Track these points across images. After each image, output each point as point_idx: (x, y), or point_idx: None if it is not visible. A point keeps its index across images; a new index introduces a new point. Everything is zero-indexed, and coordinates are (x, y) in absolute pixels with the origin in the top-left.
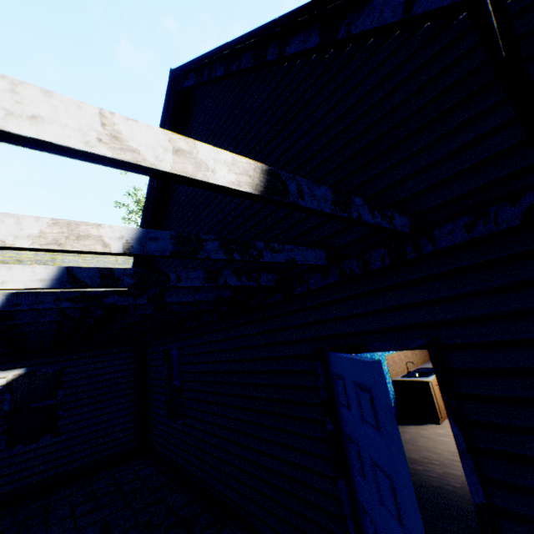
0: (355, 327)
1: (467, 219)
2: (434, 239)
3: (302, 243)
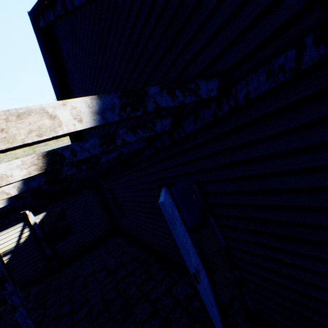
0: (169, 174)
1: (193, 117)
2: (183, 129)
3: None
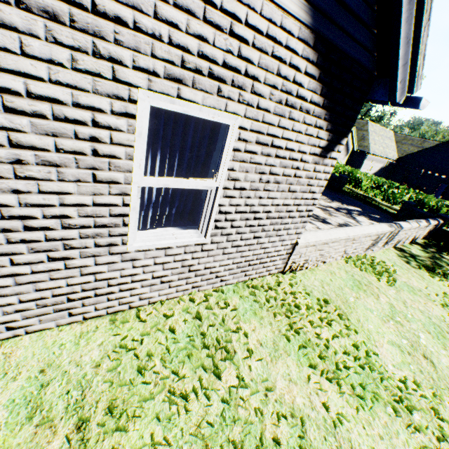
0: (445, 183)
1: None
2: None
3: (446, 175)
